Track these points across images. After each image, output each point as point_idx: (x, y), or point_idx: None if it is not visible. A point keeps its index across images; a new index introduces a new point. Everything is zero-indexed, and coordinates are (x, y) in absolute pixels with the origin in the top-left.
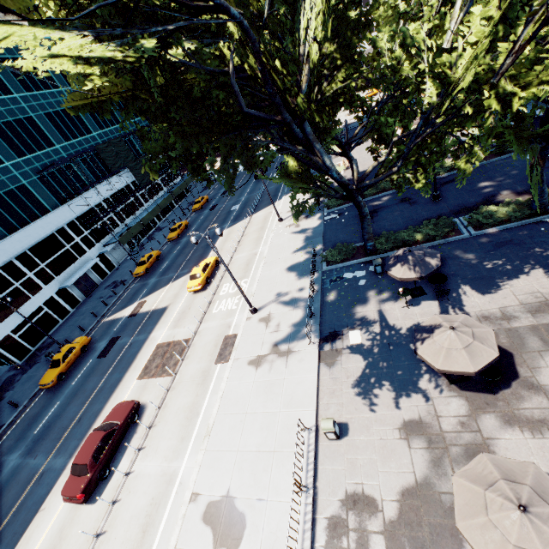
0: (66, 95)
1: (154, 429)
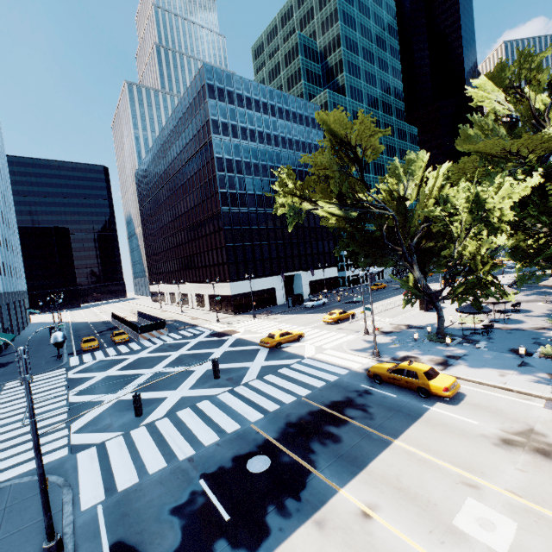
0: None
1: None
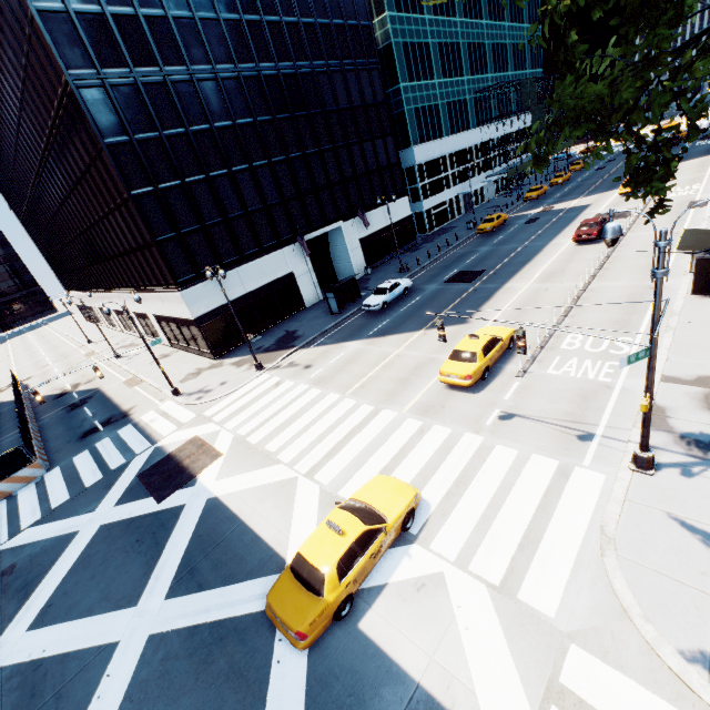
0: (506, 30)
1: (635, 228)
